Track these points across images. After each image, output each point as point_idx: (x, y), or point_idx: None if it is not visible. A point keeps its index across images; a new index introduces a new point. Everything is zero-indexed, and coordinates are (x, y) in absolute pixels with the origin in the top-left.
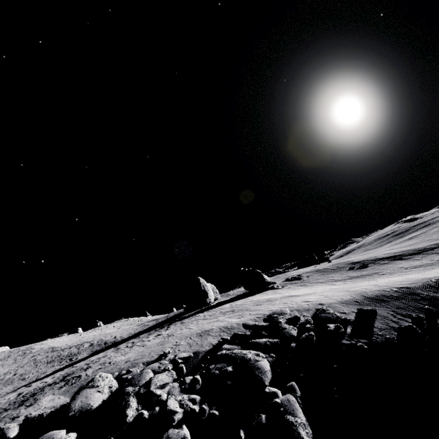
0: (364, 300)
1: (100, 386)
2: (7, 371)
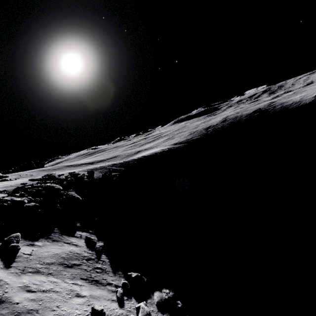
0: (88, 170)
1: None
2: None
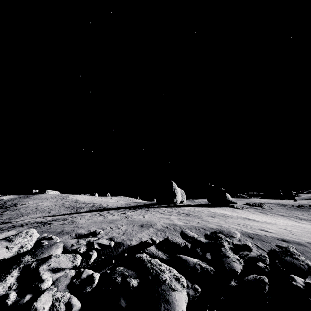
0: None
1: (14, 242)
2: (48, 205)
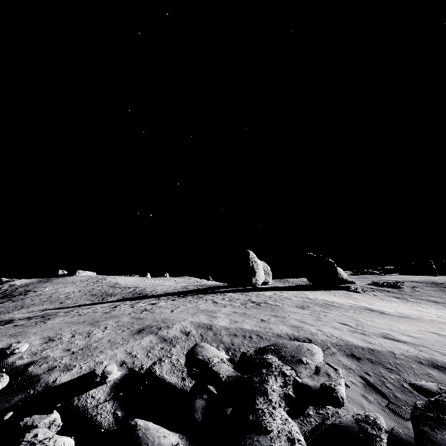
0: None
1: None
2: (70, 291)
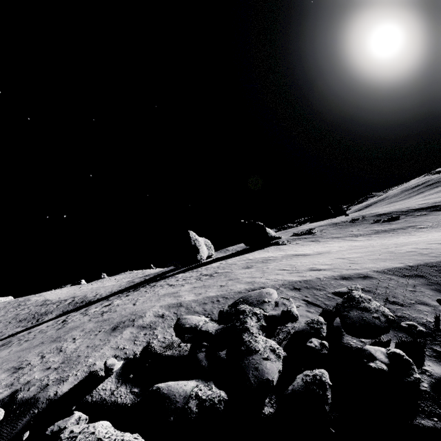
0: (438, 275)
1: None
2: None
